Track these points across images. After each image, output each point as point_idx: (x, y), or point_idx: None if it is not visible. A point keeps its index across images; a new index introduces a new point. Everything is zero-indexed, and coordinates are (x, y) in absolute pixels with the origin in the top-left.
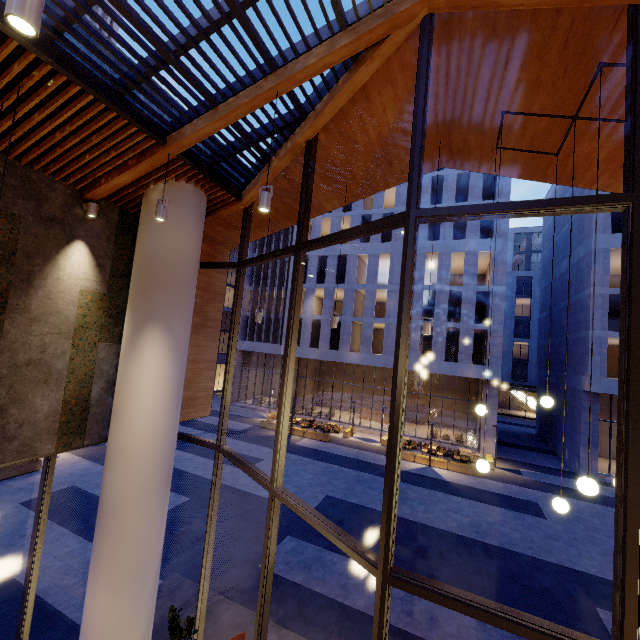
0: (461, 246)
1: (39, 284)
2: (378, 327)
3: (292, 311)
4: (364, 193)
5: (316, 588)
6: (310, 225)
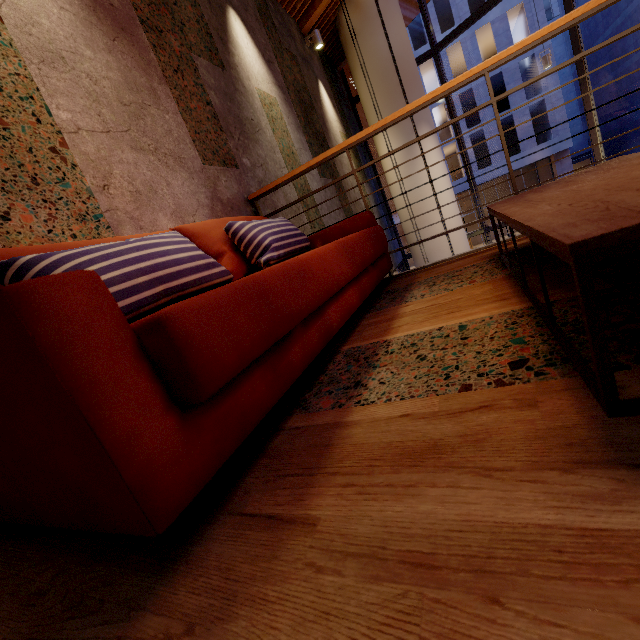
0: (483, 17)
1: (328, 128)
2: None
3: None
4: None
5: None
6: None
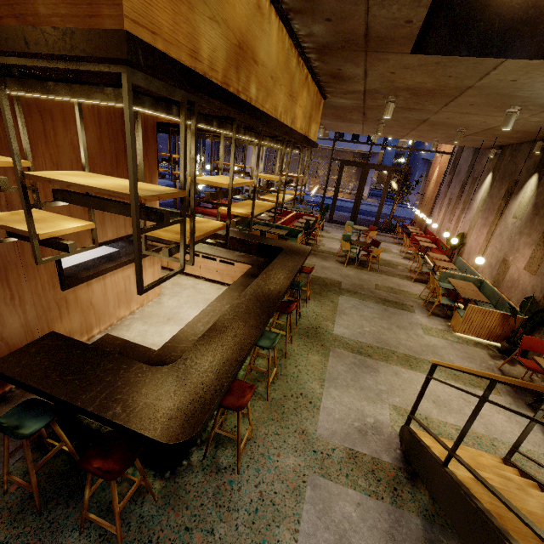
0: None
1: None
2: None
3: None
4: None
5: None
6: None
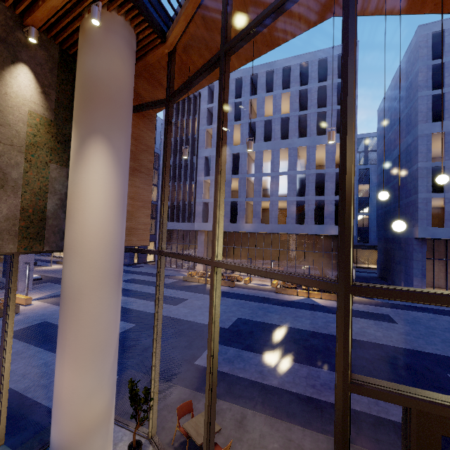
0: (323, 140)
1: None
2: (264, 207)
3: (221, 106)
4: (266, 47)
5: (240, 374)
6: (210, 134)
